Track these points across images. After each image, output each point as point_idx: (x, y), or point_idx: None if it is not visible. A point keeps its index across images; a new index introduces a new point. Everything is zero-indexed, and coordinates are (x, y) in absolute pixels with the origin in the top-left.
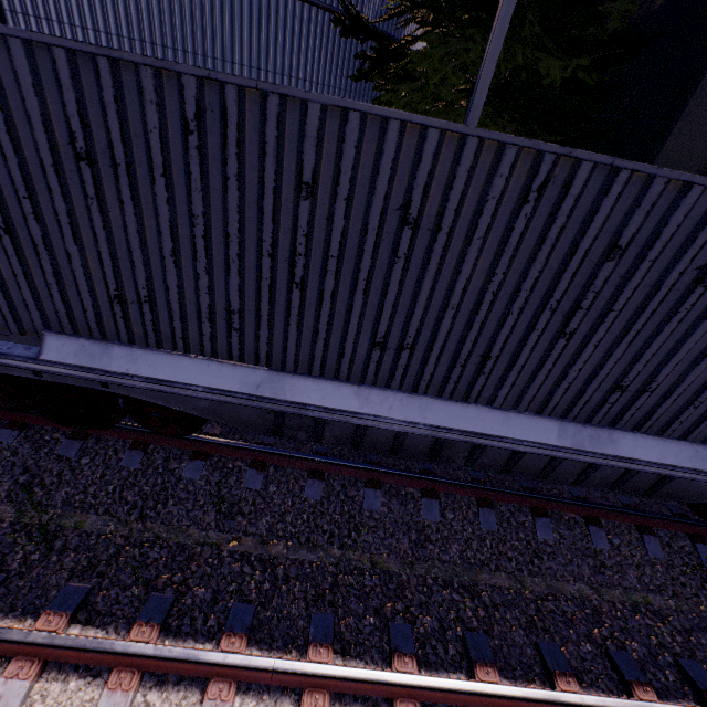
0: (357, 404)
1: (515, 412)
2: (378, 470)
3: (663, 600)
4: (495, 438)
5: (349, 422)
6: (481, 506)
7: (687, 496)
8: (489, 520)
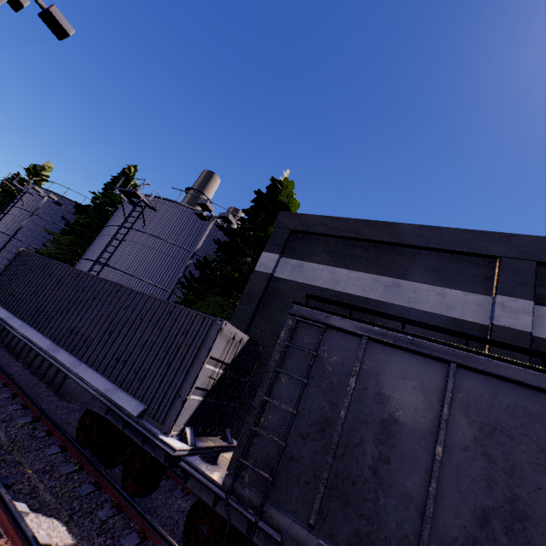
0: (18, 326)
1: (46, 337)
2: (5, 371)
3: (4, 437)
4: (33, 341)
5: (11, 330)
6: (11, 393)
7: (67, 396)
8: (5, 396)
